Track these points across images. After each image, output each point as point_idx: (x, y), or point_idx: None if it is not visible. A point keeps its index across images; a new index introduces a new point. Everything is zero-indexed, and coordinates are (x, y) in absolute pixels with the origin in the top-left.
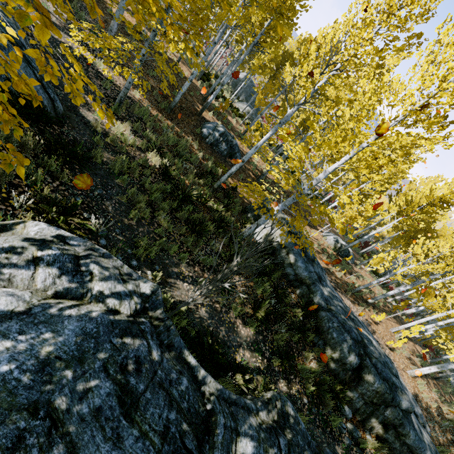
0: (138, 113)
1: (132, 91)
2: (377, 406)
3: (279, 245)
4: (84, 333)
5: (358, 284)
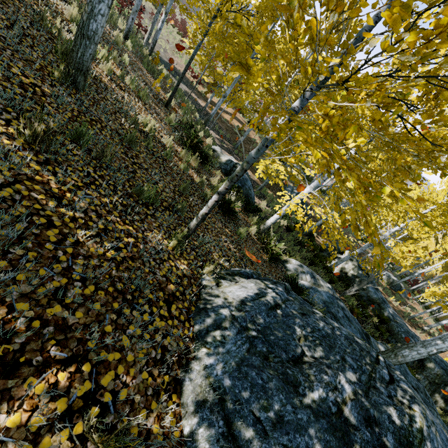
0: (263, 191)
1: (253, 175)
2: (438, 385)
3: (353, 275)
4: (327, 296)
5: (413, 314)
